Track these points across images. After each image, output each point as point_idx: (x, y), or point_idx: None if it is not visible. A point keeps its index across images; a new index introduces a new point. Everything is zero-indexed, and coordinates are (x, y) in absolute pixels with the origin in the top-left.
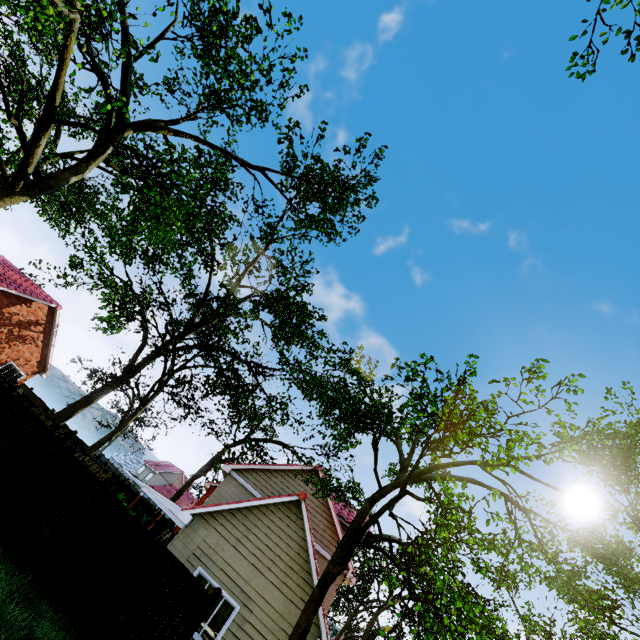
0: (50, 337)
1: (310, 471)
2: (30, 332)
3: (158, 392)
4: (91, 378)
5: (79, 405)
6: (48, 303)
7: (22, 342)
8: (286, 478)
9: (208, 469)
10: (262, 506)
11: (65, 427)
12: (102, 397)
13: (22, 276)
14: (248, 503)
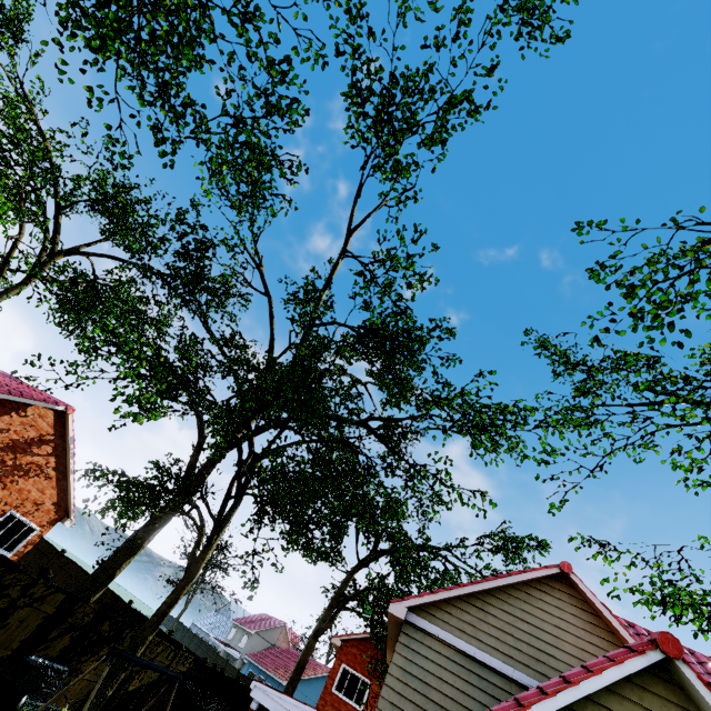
0: (66, 460)
1: (550, 578)
2: (33, 457)
3: (238, 500)
4: (125, 498)
5: (121, 556)
6: (51, 405)
7: (23, 475)
8: (513, 603)
9: (334, 615)
10: (579, 701)
11: (114, 598)
12: (155, 535)
13: (14, 380)
14: (547, 703)
